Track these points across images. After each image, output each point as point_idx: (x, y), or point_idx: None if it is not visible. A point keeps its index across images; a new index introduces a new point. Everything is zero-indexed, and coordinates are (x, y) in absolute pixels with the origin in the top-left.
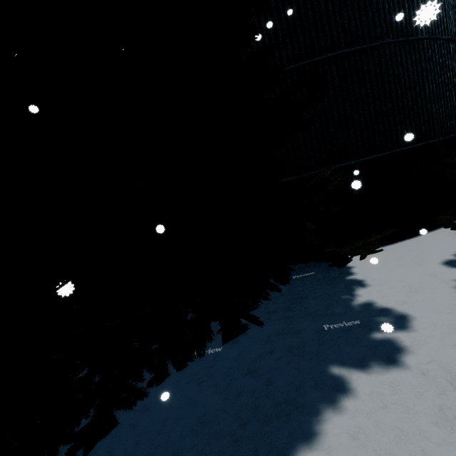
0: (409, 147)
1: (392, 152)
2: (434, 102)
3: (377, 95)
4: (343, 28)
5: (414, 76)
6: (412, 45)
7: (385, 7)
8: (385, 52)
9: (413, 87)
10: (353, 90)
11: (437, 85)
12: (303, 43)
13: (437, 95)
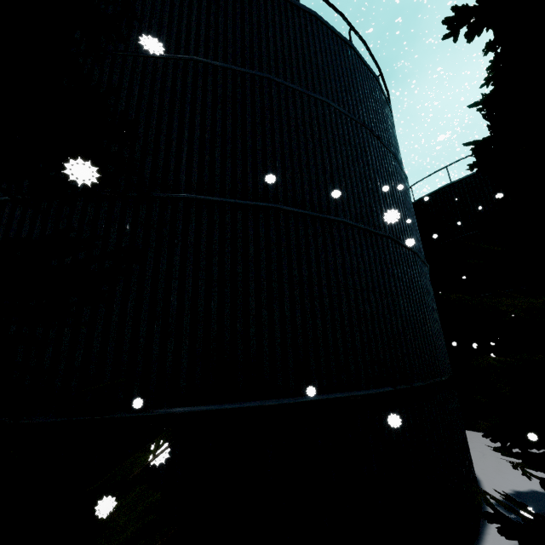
0: (376, 391)
1: (348, 394)
2: (407, 323)
3: (327, 287)
4: (285, 179)
5: (379, 277)
6: (374, 239)
7: (341, 182)
8: (341, 232)
9: (379, 292)
10: (288, 265)
11: (408, 300)
12: (221, 174)
13: (410, 314)
